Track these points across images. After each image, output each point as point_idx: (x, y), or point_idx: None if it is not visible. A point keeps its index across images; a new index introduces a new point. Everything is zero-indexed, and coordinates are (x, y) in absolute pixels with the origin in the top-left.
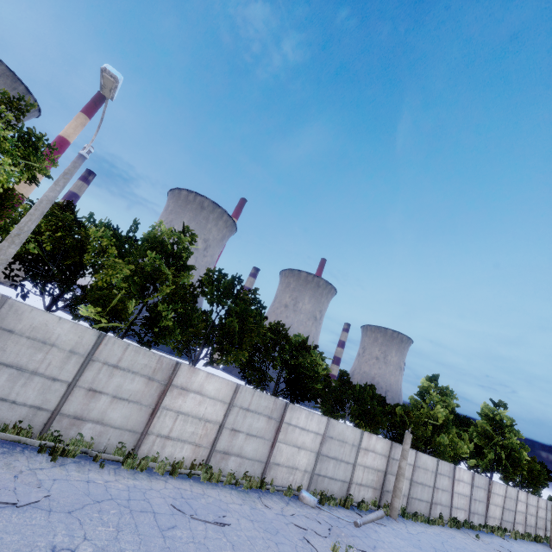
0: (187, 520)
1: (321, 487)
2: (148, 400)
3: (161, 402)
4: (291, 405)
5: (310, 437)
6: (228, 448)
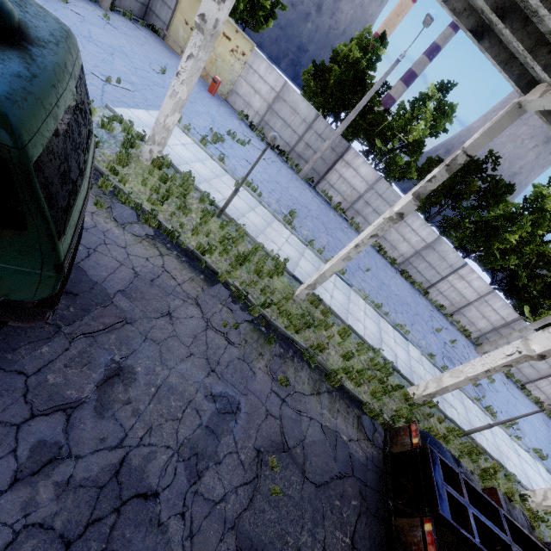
0: (550, 431)
1: None
2: (543, 373)
3: (548, 377)
4: None
5: None
6: None
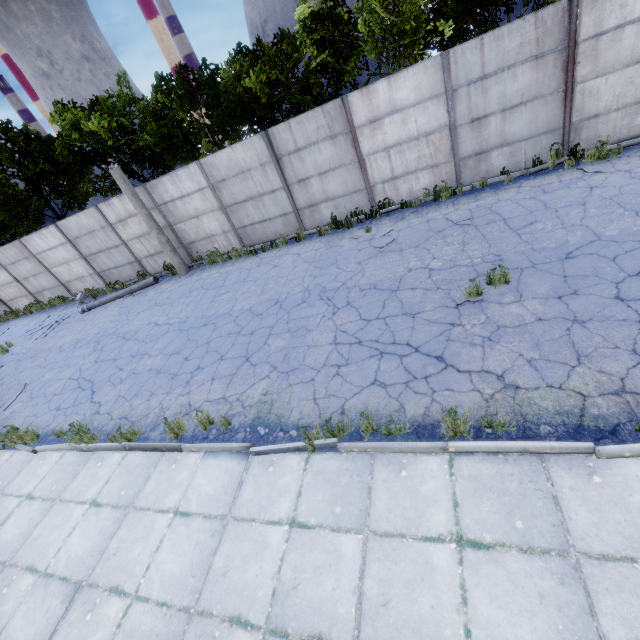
0: None
1: (116, 278)
2: None
3: None
4: (23, 240)
5: (63, 251)
6: (36, 289)
